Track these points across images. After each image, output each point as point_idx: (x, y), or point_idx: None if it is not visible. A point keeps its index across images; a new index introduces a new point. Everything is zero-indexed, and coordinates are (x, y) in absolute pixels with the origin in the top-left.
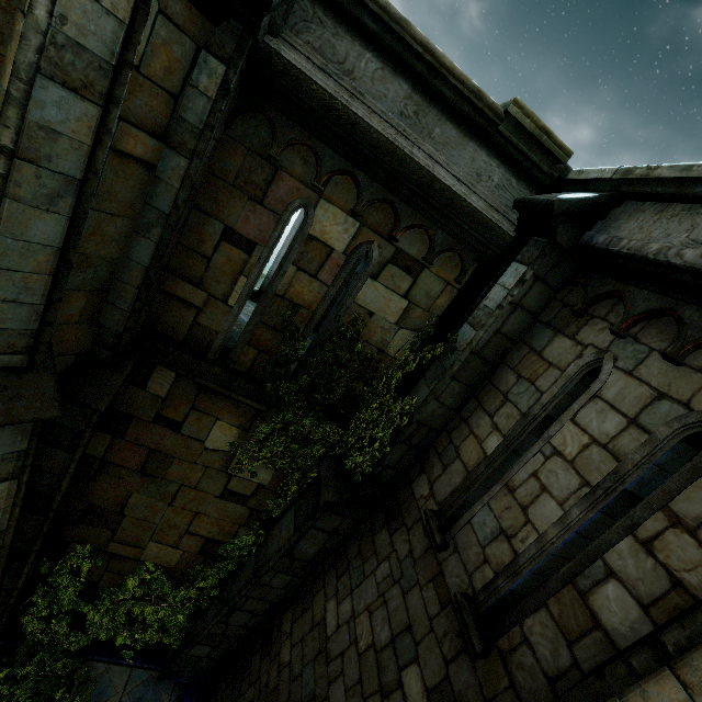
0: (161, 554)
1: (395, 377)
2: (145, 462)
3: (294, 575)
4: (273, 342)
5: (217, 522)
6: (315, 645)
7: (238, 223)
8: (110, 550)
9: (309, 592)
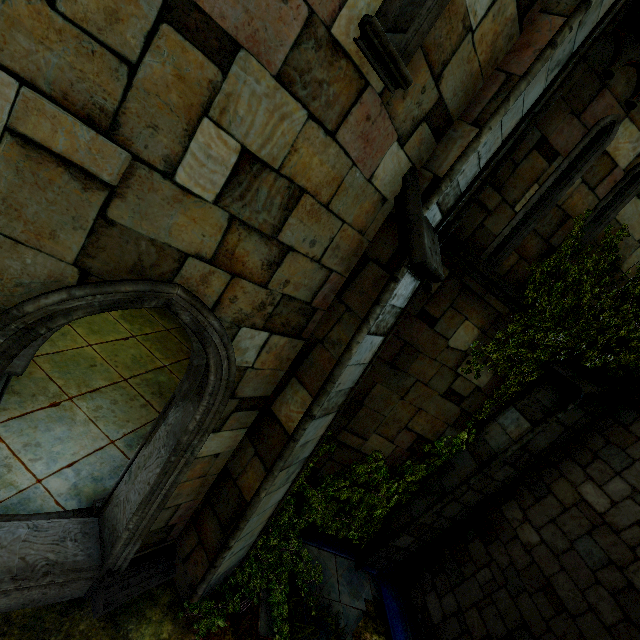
0: (378, 447)
1: (638, 288)
2: (396, 354)
3: (516, 468)
4: (534, 250)
5: (432, 420)
6: (581, 522)
7: (553, 134)
8: (339, 438)
9: (539, 483)
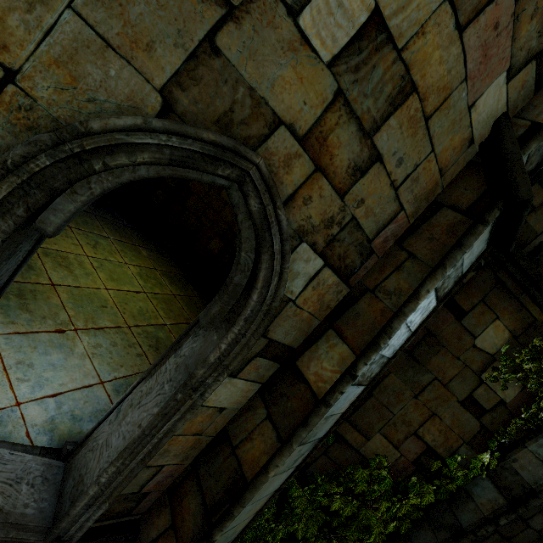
0: (380, 451)
1: None
2: (417, 343)
3: None
4: None
5: (445, 431)
6: None
7: None
8: (339, 430)
9: None
